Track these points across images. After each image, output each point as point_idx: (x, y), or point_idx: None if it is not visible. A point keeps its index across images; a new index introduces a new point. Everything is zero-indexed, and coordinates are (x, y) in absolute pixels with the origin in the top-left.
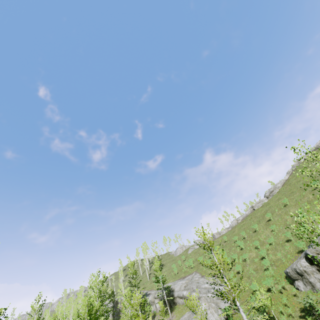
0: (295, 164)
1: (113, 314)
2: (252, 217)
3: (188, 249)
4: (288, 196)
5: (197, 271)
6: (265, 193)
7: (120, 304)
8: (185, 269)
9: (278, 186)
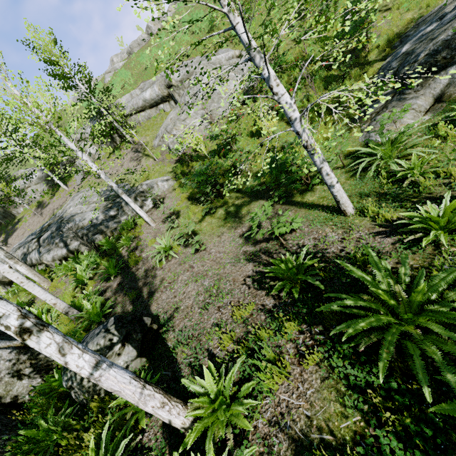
0: None
1: None
2: None
3: (103, 80)
4: None
5: (146, 80)
6: None
7: None
8: (118, 90)
9: None
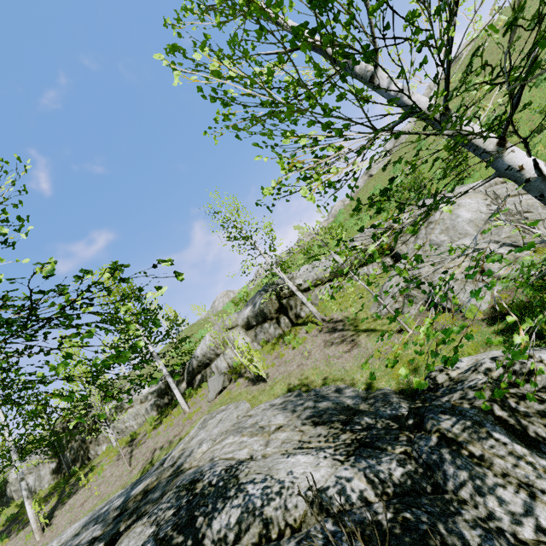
0: (426, 93)
1: (58, 468)
2: (379, 175)
3: None
4: (459, 96)
5: None
6: (383, 149)
7: (83, 425)
8: None
9: (408, 127)
